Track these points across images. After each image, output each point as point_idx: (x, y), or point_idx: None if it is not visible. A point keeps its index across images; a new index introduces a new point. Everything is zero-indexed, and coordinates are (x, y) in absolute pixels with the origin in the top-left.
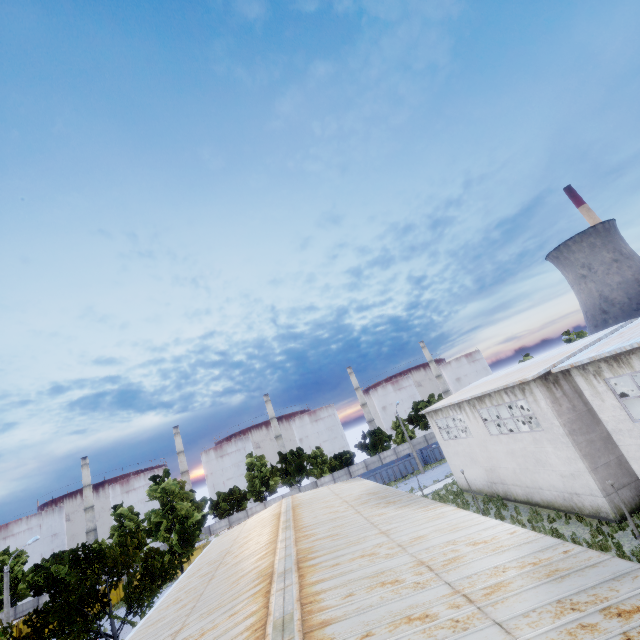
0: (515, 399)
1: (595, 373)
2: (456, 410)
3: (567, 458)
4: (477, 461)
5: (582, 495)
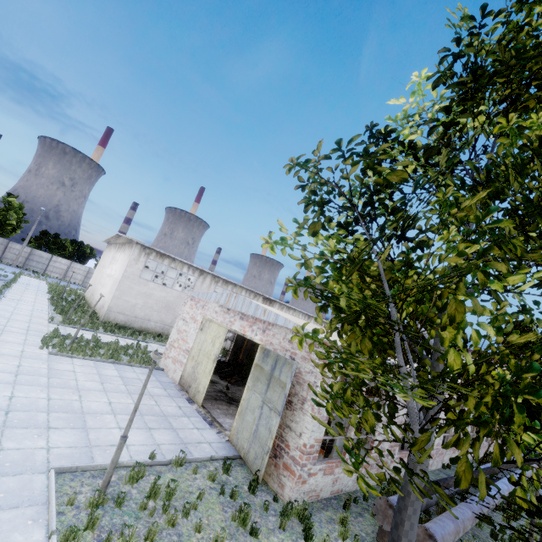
0: (248, 297)
1: (282, 308)
2: (195, 273)
3: None
4: (174, 309)
5: None
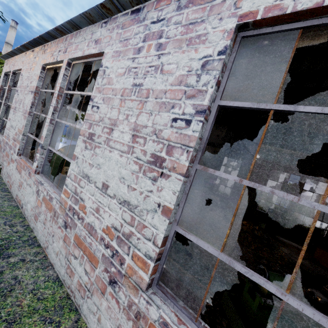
0: None
1: None
2: None
3: (272, 186)
4: None
5: (262, 200)
